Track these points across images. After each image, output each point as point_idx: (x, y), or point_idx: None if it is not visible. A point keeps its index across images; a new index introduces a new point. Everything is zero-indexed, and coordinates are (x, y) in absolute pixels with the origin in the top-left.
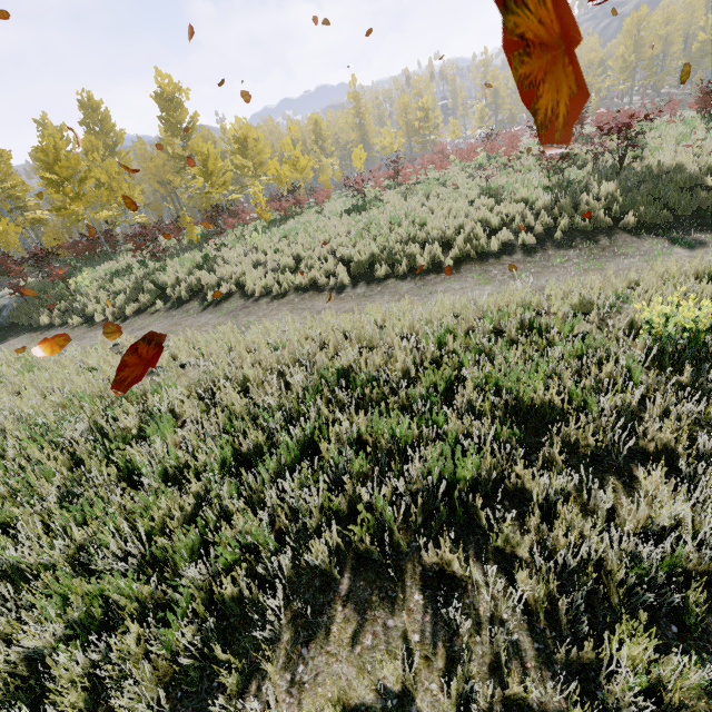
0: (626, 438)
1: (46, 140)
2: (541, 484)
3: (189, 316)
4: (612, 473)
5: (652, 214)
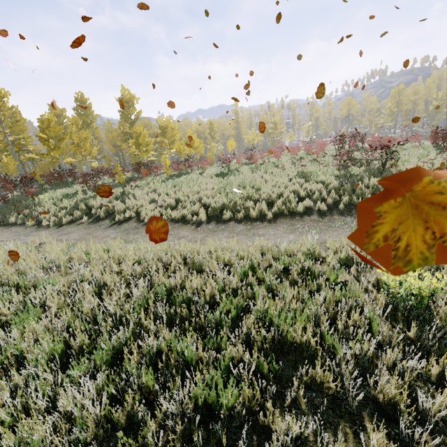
0: (357, 392)
1: (45, 115)
2: (282, 426)
3: (100, 229)
4: (346, 419)
5: None
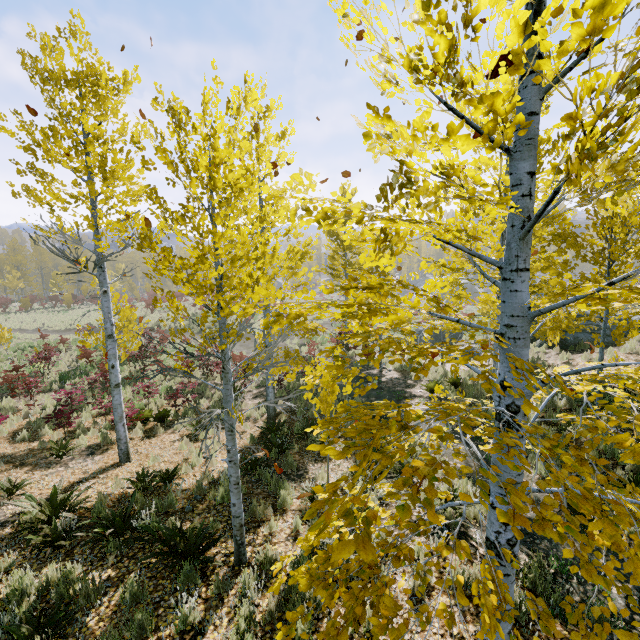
0: None
1: None
2: None
3: None
4: None
5: None
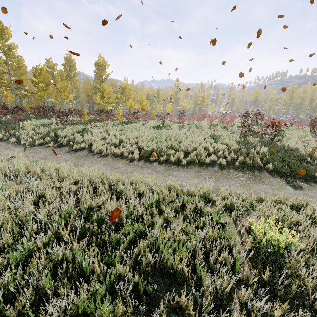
0: None
1: (39, 66)
2: None
3: (60, 153)
4: None
5: (280, 166)
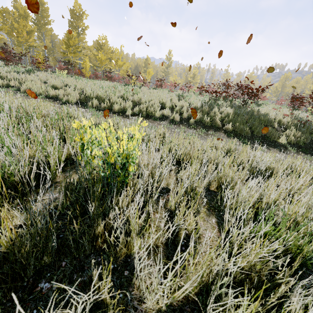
0: None
1: None
2: None
3: None
4: None
5: (241, 128)
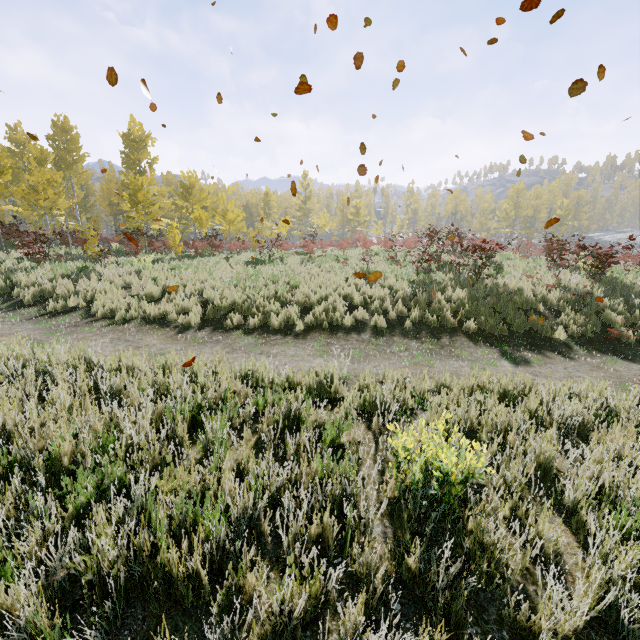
0: None
1: None
2: None
3: (11, 321)
4: None
5: (491, 324)
